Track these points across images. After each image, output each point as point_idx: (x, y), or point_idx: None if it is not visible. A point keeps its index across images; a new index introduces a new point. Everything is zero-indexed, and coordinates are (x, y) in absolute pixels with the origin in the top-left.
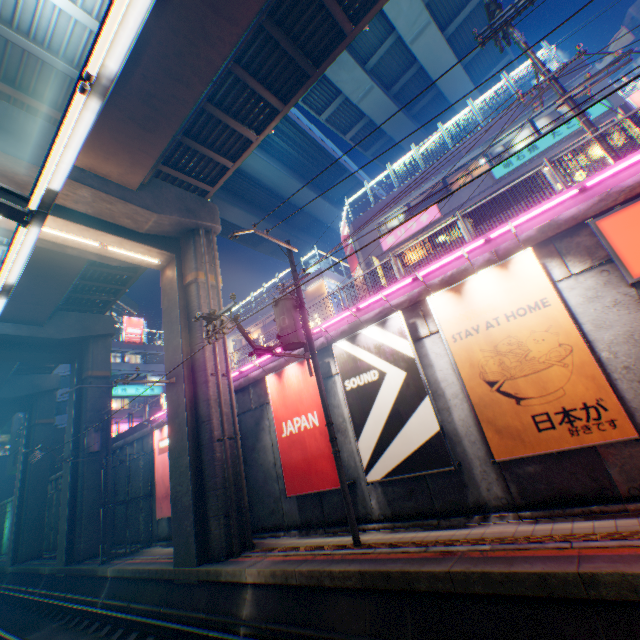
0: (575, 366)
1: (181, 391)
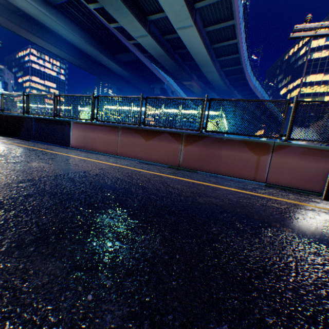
0: None
1: None
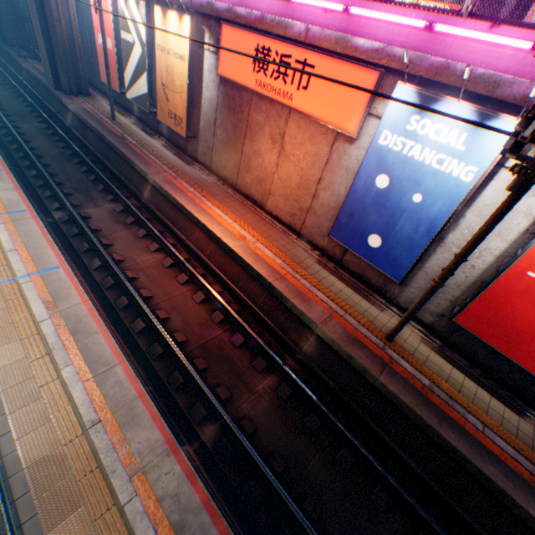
0: (183, 101)
1: None
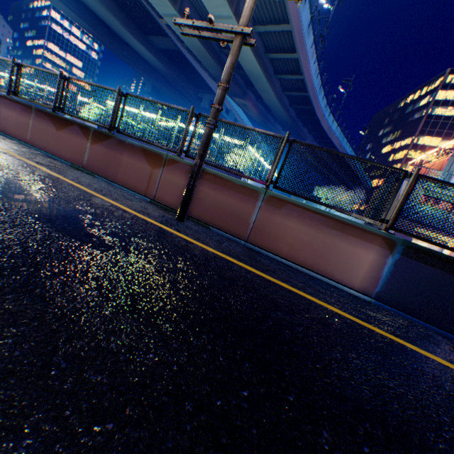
0: None
1: None
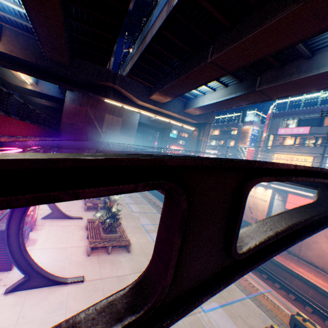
0: (262, 214)
1: None
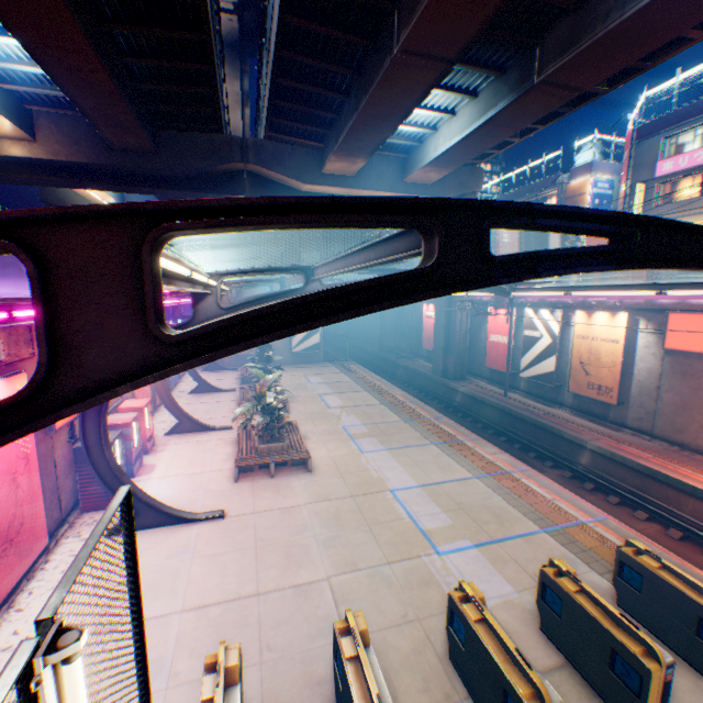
0: (611, 372)
1: (442, 303)
